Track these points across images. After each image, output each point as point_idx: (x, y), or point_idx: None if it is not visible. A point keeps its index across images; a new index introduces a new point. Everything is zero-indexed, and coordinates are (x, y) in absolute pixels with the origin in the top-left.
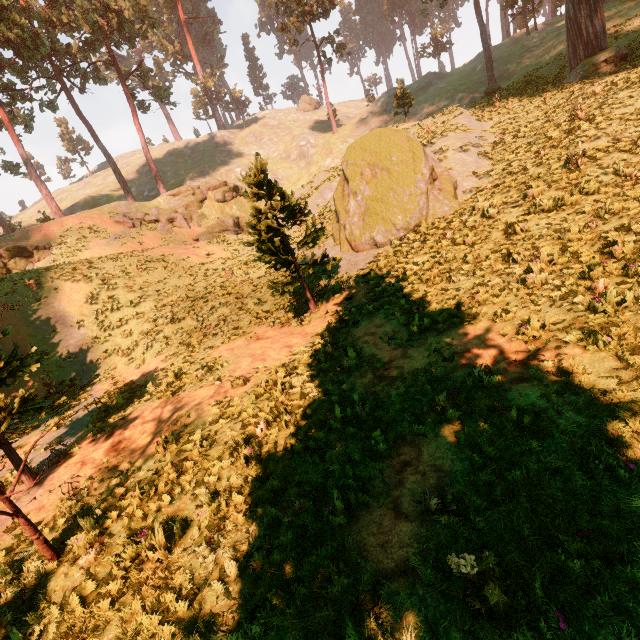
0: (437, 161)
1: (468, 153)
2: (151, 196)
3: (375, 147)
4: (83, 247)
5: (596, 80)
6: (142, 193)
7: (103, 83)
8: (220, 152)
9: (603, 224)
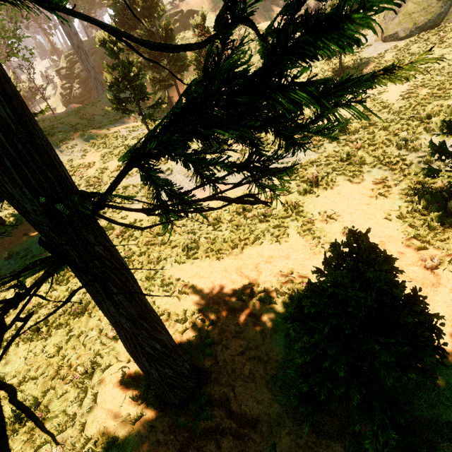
0: None
1: None
2: None
3: None
4: None
5: None
6: None
7: None
8: None
9: None
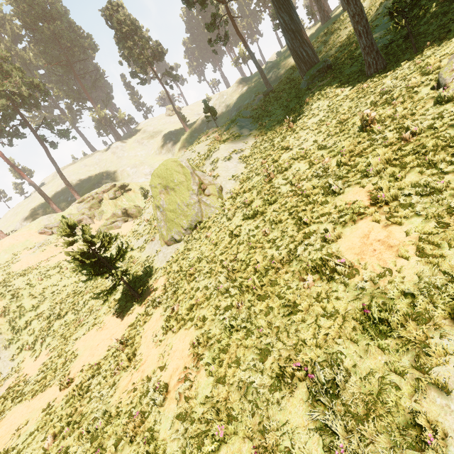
0: (212, 170)
1: (231, 160)
2: (73, 200)
3: (164, 174)
4: (15, 259)
5: (313, 87)
6: (67, 199)
7: (23, 137)
8: (116, 158)
9: (271, 232)
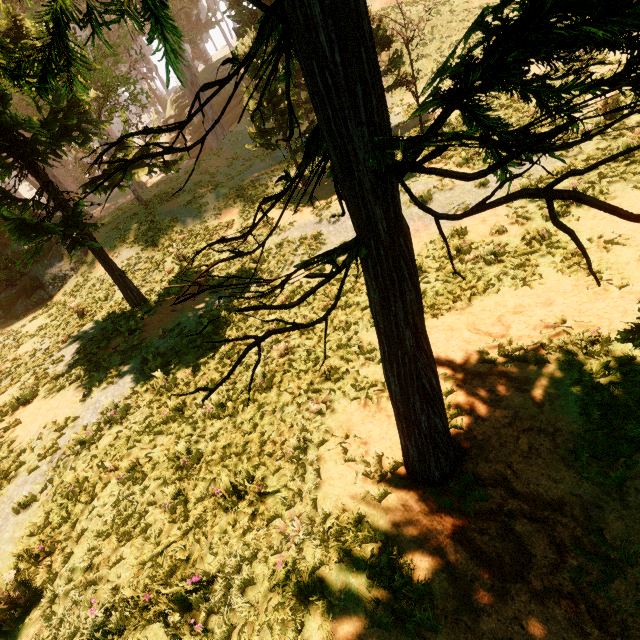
0: None
1: None
2: None
3: None
4: None
5: None
6: None
7: None
8: None
9: None
